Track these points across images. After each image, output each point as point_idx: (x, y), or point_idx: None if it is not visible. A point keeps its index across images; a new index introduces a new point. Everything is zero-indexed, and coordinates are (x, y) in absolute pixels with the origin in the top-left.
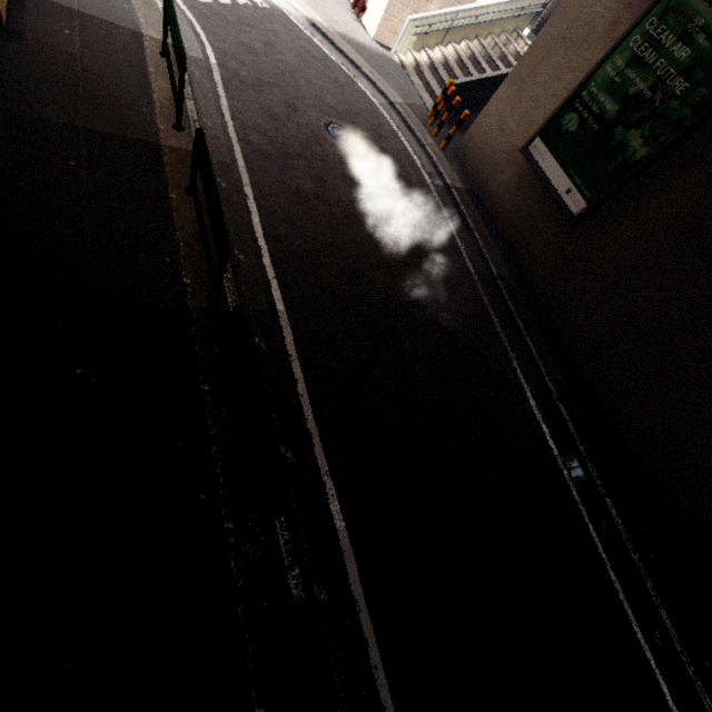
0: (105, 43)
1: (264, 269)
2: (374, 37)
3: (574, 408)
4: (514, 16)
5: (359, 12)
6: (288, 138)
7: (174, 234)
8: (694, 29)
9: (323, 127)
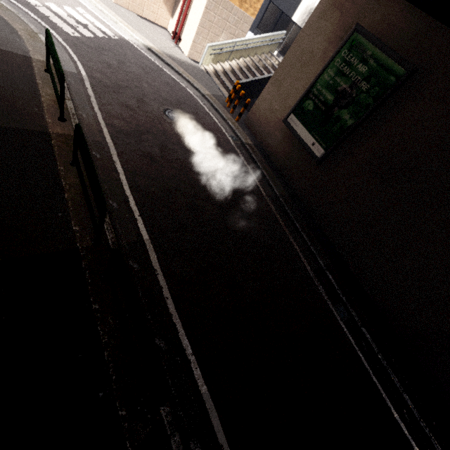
0: (2, 65)
1: (131, 211)
2: (188, 55)
3: (335, 273)
4: (268, 44)
5: (177, 41)
6: (140, 121)
7: (63, 195)
8: (367, 57)
9: (162, 112)
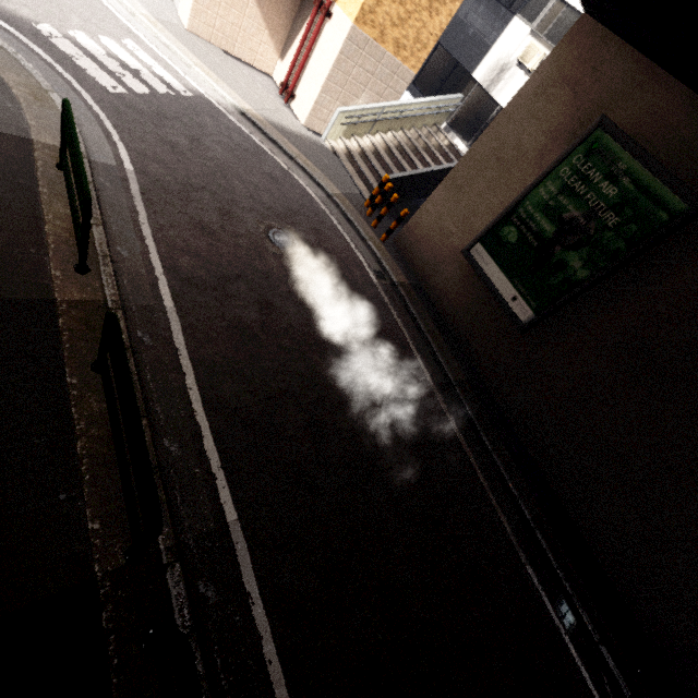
0: None
1: (205, 458)
2: (304, 124)
3: (549, 531)
4: (434, 113)
5: (288, 99)
6: (225, 255)
7: (73, 445)
8: (619, 172)
9: (262, 234)
